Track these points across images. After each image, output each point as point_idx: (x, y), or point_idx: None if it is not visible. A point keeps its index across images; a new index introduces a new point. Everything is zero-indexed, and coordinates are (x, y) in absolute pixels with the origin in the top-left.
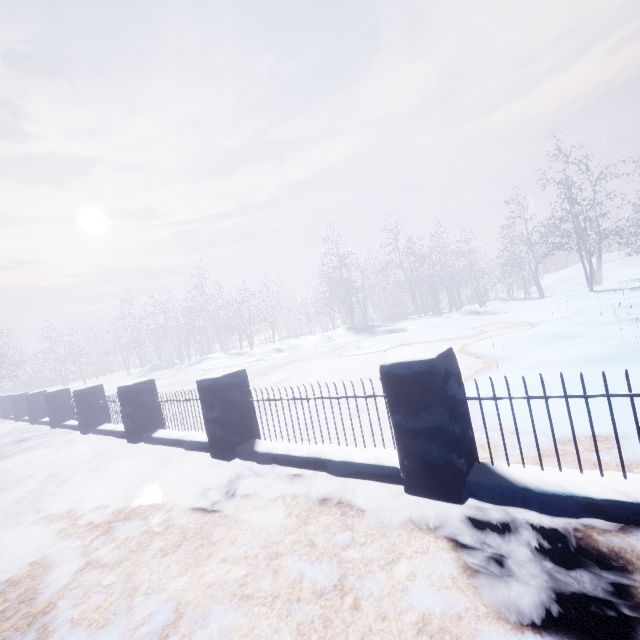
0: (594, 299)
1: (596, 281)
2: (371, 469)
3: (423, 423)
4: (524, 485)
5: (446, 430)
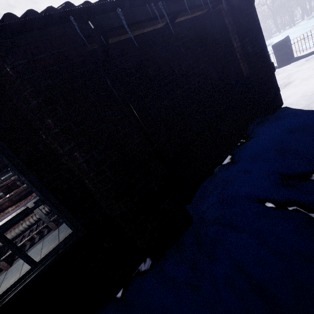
0: None
1: None
2: None
3: (281, 53)
4: (302, 55)
5: (286, 52)
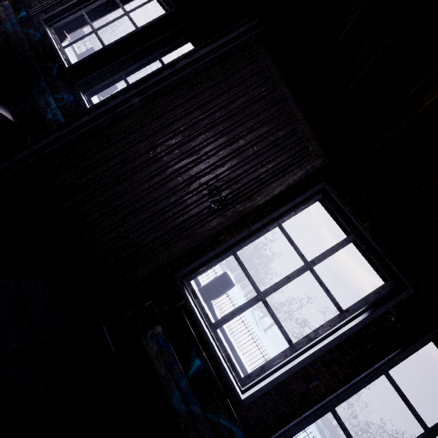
0: None
1: None
2: None
3: None
4: None
5: None
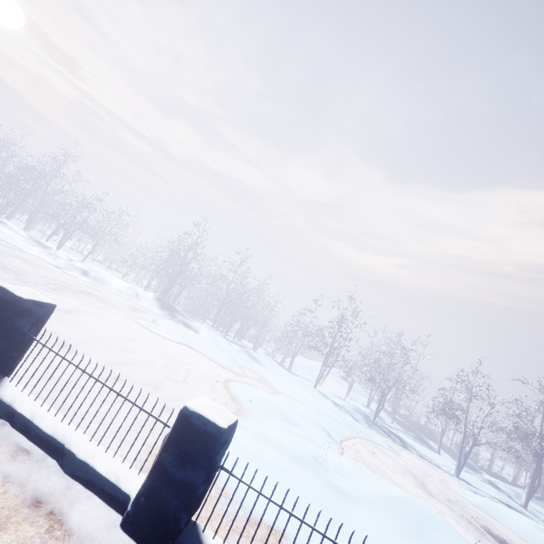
0: (314, 396)
1: (320, 382)
2: (105, 485)
3: (182, 474)
4: None
5: (194, 491)
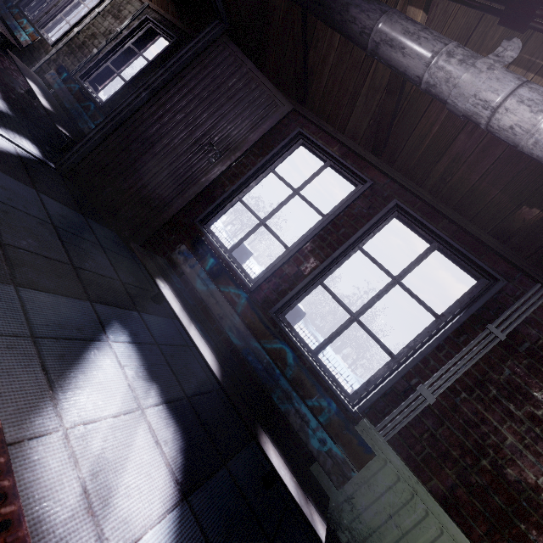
0: None
1: None
2: None
3: None
4: None
5: None
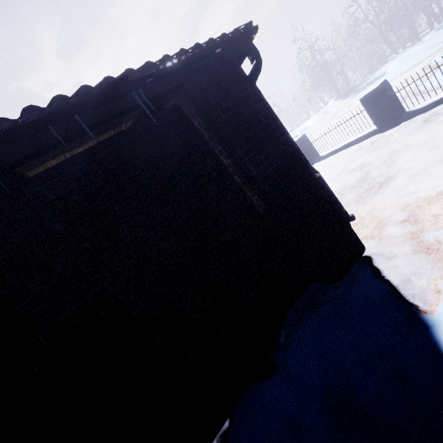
0: None
1: None
2: (367, 135)
3: (379, 109)
4: (417, 109)
5: (387, 107)
